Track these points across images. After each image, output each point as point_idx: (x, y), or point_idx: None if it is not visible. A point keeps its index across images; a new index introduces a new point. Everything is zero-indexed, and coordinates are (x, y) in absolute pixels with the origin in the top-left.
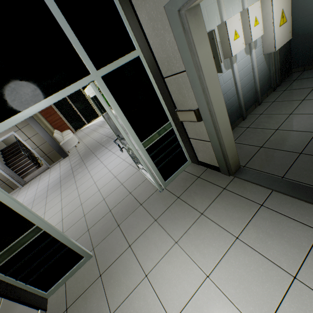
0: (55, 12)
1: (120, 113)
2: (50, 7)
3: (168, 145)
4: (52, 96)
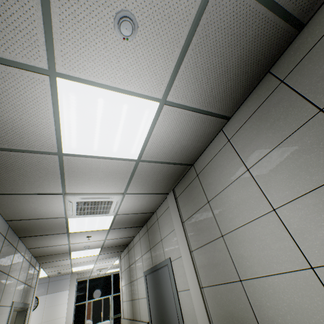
0: (112, 283)
1: (113, 304)
2: (112, 283)
3: (120, 320)
4: (104, 296)
